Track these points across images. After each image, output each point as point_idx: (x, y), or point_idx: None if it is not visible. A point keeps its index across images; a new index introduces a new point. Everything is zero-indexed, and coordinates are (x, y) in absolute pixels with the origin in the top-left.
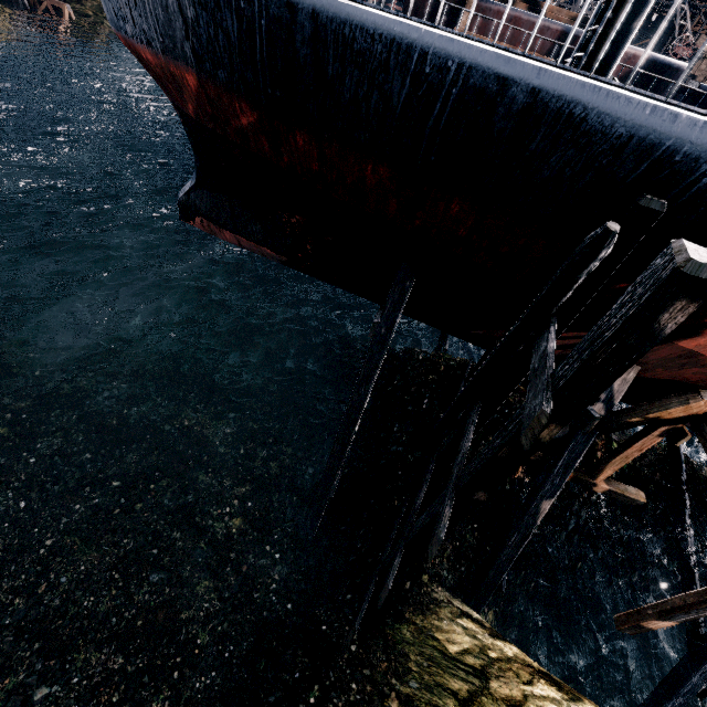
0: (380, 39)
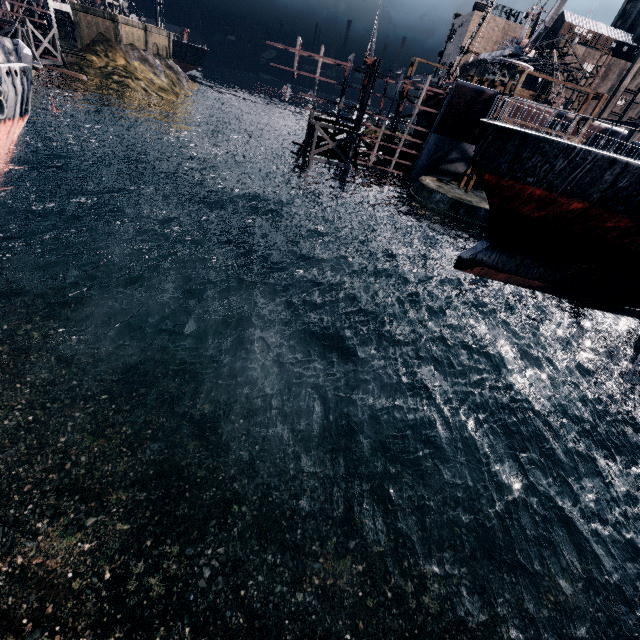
0: None
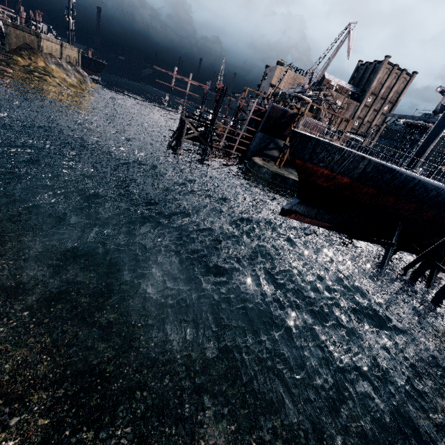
0: (434, 186)
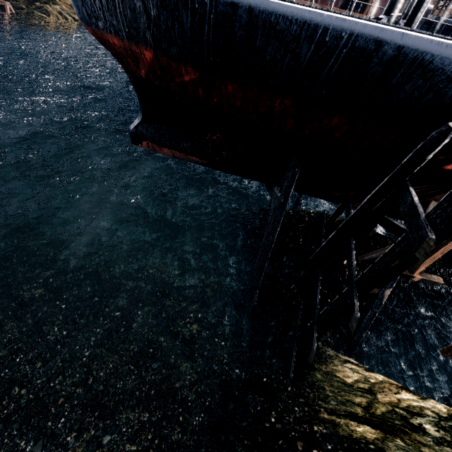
0: (296, 22)
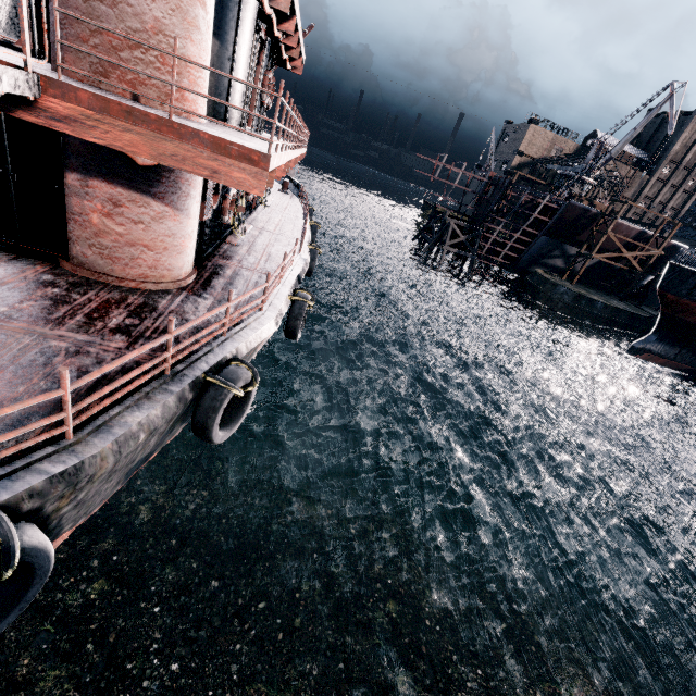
0: None
